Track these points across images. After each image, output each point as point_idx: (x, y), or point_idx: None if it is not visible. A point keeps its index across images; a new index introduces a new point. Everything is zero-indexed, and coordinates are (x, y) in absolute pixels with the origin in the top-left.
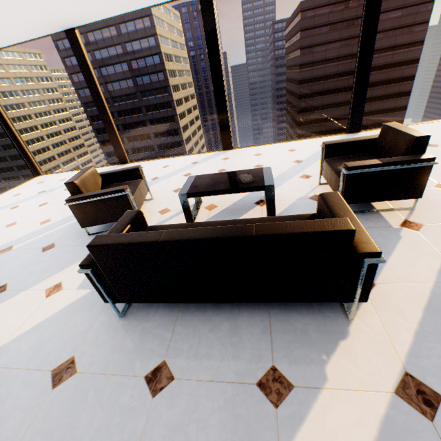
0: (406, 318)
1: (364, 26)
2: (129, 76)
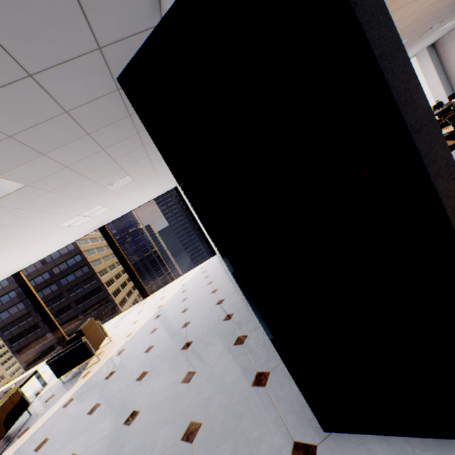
0: (22, 442)
1: (115, 253)
2: (52, 282)
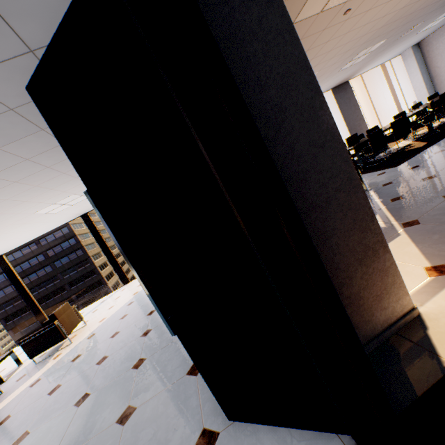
0: None
1: (97, 240)
2: (47, 264)
